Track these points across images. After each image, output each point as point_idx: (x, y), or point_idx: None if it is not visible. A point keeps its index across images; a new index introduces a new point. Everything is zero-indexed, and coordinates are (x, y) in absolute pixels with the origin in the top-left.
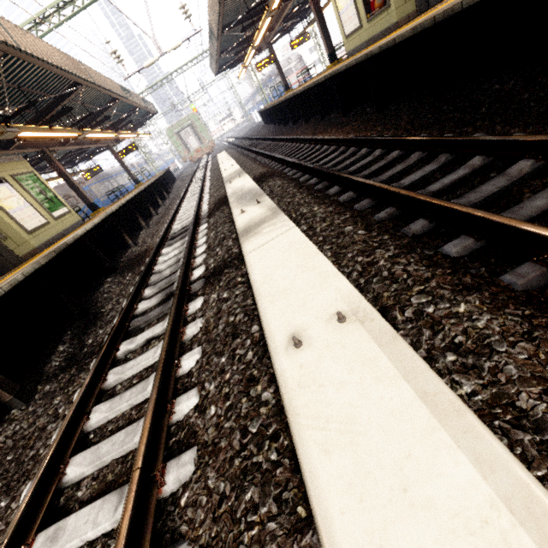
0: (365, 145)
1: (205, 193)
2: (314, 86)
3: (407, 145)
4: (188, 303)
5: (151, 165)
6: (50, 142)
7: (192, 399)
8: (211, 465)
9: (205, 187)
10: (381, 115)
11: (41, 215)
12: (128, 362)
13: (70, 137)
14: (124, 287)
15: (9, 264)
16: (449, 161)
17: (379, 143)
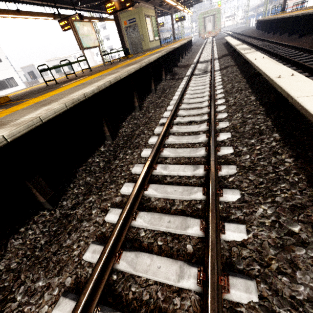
0: (294, 49)
1: (215, 52)
2: (295, 16)
3: (306, 51)
4: (215, 72)
5: (181, 32)
6: (156, 3)
7: (220, 79)
8: (226, 81)
9: (214, 51)
10: (312, 41)
11: (153, 36)
12: (197, 78)
13: (172, 5)
14: (183, 70)
15: (137, 51)
16: (312, 57)
17: (299, 49)
